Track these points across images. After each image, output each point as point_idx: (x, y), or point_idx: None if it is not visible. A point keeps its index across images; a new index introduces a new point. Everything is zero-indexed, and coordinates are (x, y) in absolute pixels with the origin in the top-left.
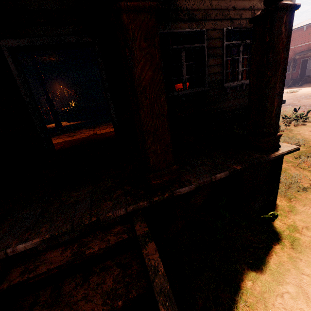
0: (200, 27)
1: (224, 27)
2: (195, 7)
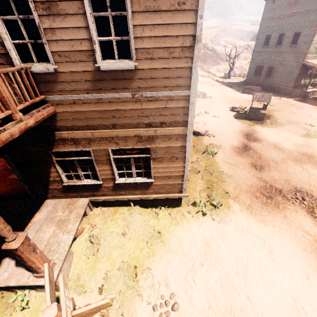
0: (87, 148)
1: (109, 147)
2: (78, 136)
